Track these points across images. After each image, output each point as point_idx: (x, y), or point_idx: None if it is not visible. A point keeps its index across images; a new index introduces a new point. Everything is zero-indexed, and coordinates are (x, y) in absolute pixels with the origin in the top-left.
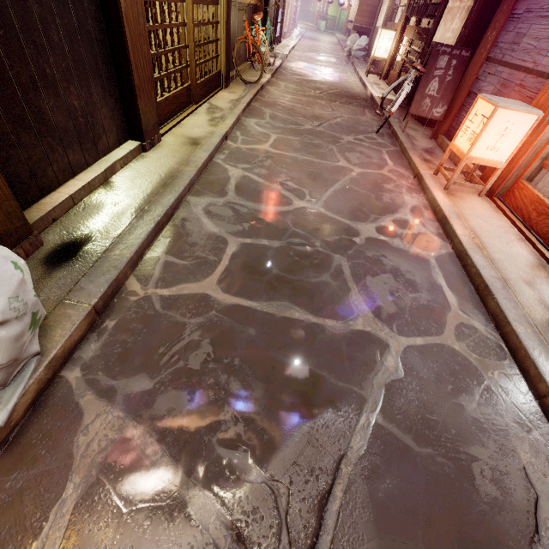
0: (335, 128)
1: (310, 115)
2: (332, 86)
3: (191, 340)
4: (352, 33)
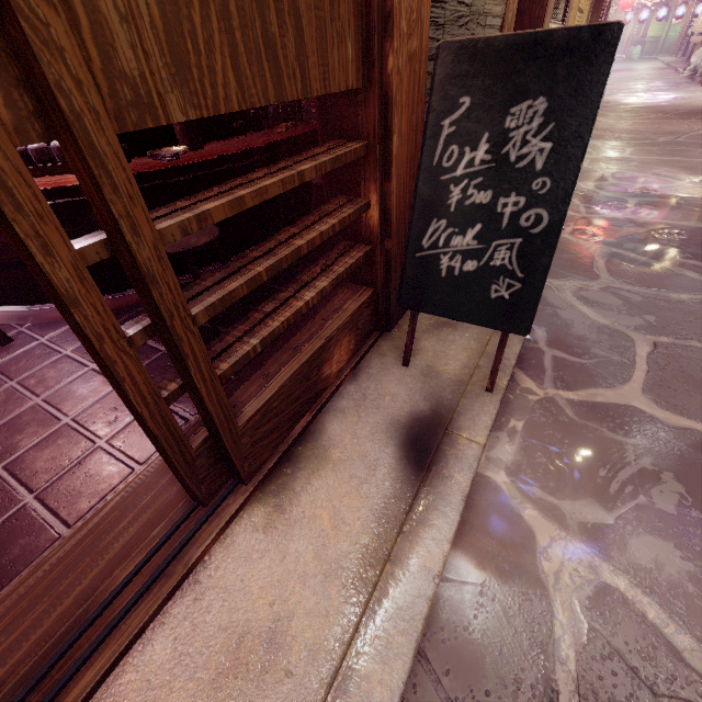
0: (700, 138)
1: (661, 132)
2: (678, 107)
3: (630, 231)
4: (697, 48)
